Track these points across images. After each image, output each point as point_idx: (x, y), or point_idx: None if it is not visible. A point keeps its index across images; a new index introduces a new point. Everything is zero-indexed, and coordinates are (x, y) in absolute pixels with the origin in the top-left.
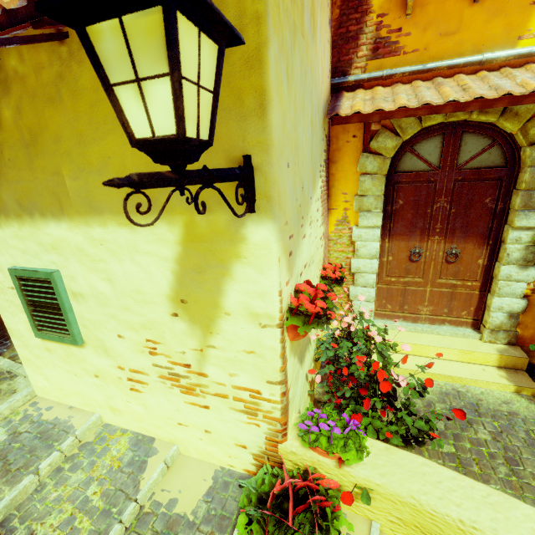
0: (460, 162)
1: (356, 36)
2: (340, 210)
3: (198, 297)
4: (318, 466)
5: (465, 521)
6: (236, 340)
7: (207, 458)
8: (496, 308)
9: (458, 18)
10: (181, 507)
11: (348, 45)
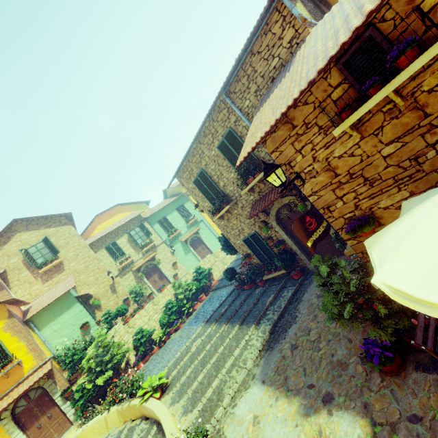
0: (33, 398)
1: None
2: None
3: None
4: None
5: None
6: None
7: None
8: (70, 416)
9: (7, 381)
10: None
11: None
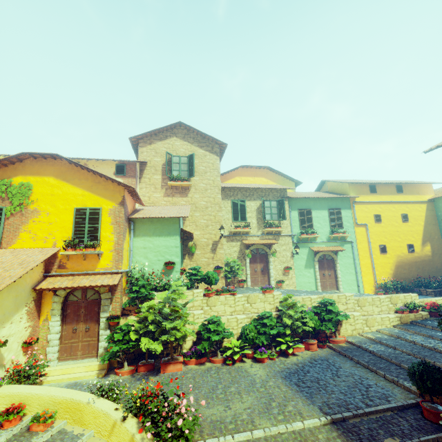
0: (87, 297)
1: (54, 263)
2: (45, 315)
3: None
4: None
5: (19, 391)
6: None
7: None
8: (100, 346)
9: (81, 262)
10: None
11: (51, 265)
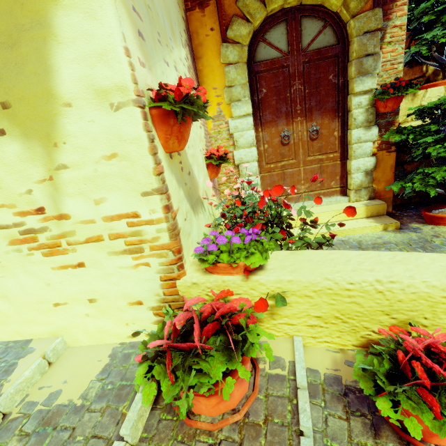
0: (304, 46)
1: None
2: (214, 105)
3: (22, 90)
4: (225, 289)
5: (381, 279)
6: (89, 144)
7: (102, 339)
8: (355, 169)
9: None
10: (66, 396)
11: None
